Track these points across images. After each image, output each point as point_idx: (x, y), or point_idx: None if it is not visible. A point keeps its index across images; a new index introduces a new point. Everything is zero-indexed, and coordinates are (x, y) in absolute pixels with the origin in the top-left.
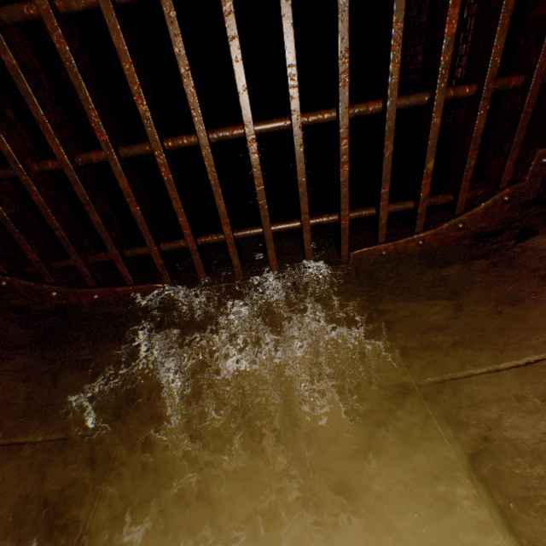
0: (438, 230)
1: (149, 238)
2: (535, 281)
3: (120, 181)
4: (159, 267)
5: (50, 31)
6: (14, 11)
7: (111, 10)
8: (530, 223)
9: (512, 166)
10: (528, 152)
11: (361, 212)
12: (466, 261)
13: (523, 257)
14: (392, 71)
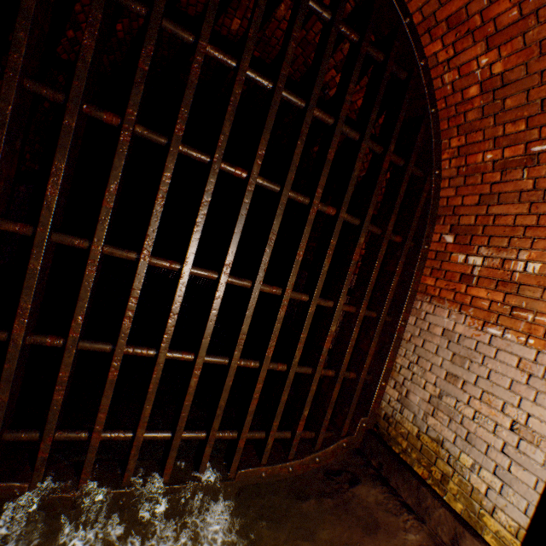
0: (304, 460)
1: (52, 426)
2: (359, 530)
3: (64, 369)
4: (39, 460)
5: (89, 263)
6: (67, 239)
7: (144, 270)
8: (357, 470)
9: (349, 423)
10: (357, 415)
11: (255, 433)
12: (319, 496)
13: (353, 502)
14: (297, 354)
